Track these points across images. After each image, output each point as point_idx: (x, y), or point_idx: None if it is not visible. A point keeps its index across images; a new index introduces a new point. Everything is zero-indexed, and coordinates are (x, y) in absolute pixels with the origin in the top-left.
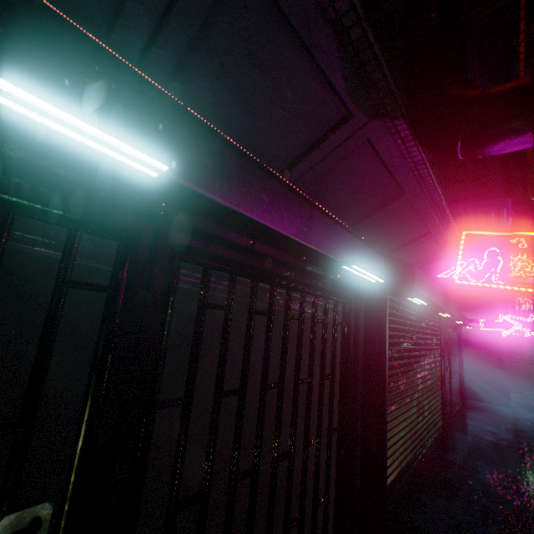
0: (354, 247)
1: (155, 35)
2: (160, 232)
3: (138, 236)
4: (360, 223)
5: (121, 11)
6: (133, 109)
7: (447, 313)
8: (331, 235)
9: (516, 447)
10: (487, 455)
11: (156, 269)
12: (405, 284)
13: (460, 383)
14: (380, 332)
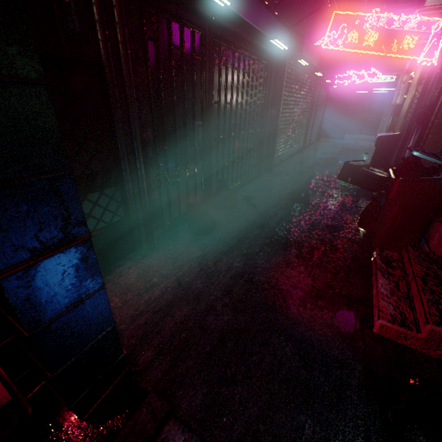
0: (276, 27)
1: None
2: (210, 28)
3: (205, 31)
4: (279, 5)
5: None
6: None
7: (320, 73)
8: (267, 21)
9: (335, 152)
10: (320, 155)
11: (210, 47)
12: (298, 51)
13: (319, 127)
14: (281, 83)
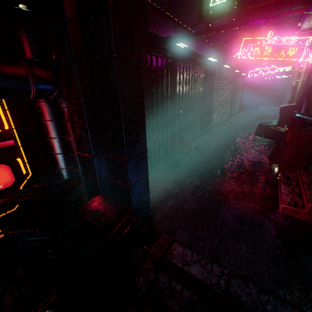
0: (209, 50)
1: (176, 6)
2: (175, 57)
3: (173, 59)
4: (210, 38)
5: (172, 5)
6: (179, 34)
7: (238, 70)
8: (204, 49)
9: (252, 119)
10: (242, 121)
11: (175, 66)
12: (223, 61)
13: (240, 103)
14: (213, 79)
